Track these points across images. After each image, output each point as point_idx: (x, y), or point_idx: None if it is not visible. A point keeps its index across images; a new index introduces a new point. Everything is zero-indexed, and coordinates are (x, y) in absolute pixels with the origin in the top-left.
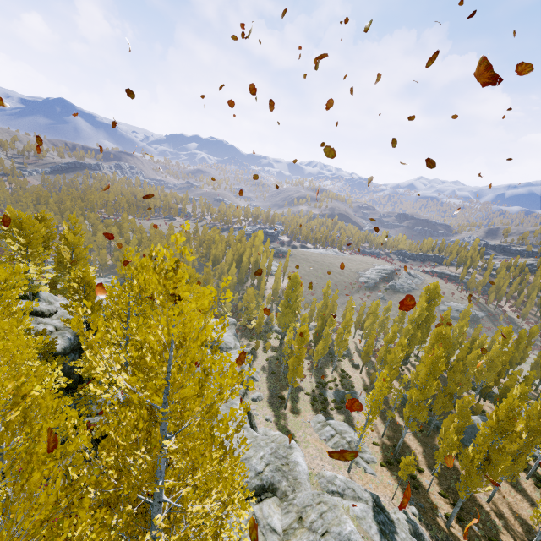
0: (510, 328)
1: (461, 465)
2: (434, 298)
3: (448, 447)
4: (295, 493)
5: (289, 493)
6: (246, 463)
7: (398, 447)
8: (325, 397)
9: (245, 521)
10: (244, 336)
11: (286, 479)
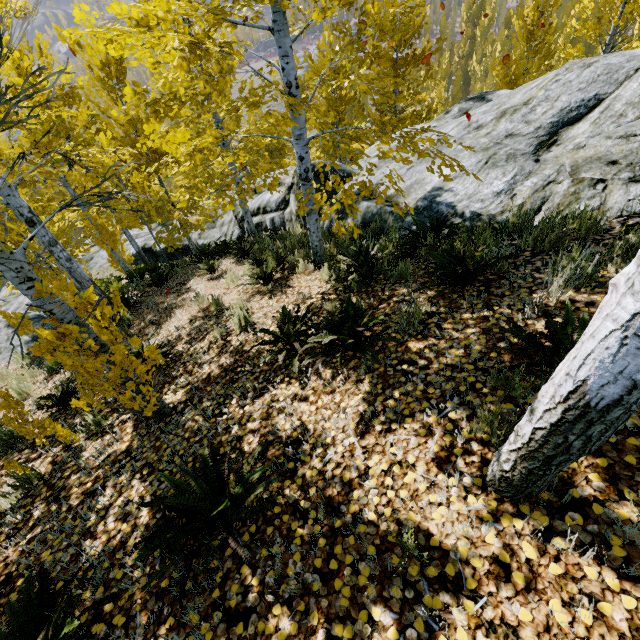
0: None
1: None
2: None
3: None
4: None
5: None
6: None
7: None
8: None
9: None
10: None
11: None
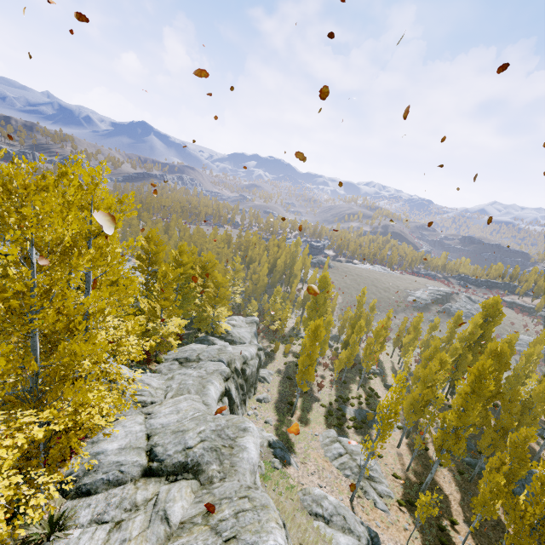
0: None
1: (507, 520)
2: (494, 316)
3: (491, 494)
4: (224, 482)
5: (216, 480)
6: (179, 435)
7: (425, 485)
8: (343, 413)
9: (142, 501)
10: (266, 337)
11: (219, 463)
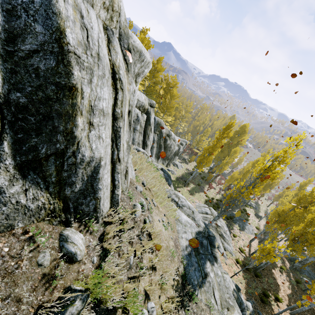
0: None
1: None
2: None
3: None
4: None
5: None
6: None
7: (264, 264)
8: (219, 206)
9: None
10: (188, 155)
11: None
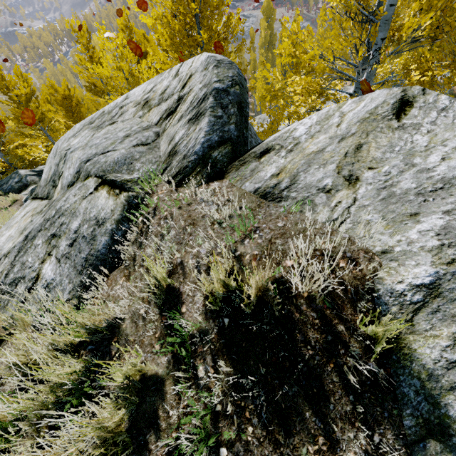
0: (324, 7)
1: None
2: (271, 16)
3: None
4: None
5: None
6: None
7: None
8: None
9: None
10: None
11: None
